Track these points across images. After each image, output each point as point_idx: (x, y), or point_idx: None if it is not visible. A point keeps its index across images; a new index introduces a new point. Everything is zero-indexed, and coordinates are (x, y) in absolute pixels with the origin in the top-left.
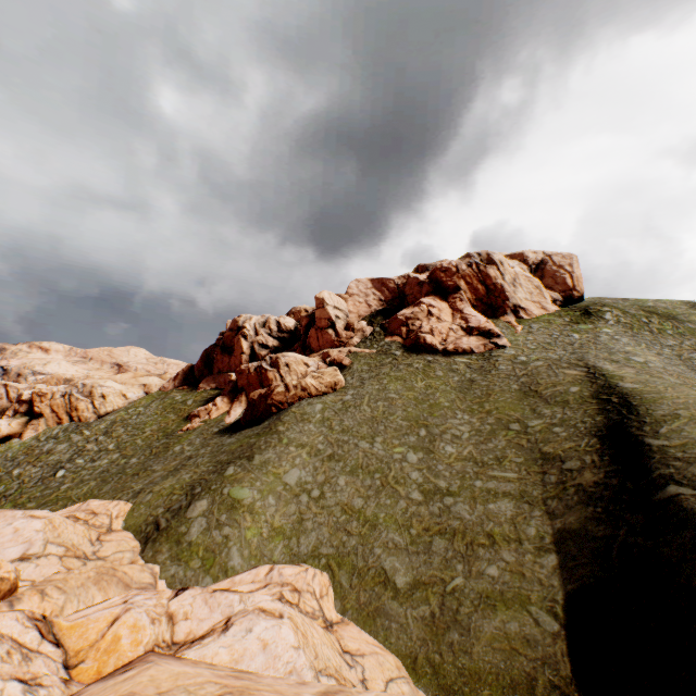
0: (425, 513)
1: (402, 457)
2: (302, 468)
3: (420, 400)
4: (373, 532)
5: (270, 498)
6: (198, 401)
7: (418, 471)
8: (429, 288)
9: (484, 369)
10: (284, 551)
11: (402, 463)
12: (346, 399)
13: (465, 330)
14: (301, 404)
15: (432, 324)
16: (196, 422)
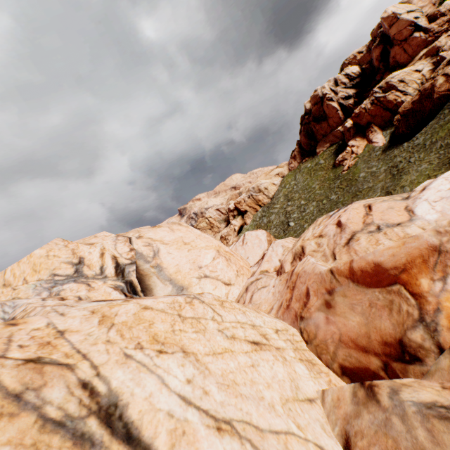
0: None
1: None
2: None
3: None
4: None
5: None
6: (327, 158)
7: None
8: None
9: None
10: None
11: None
12: None
13: None
14: None
15: None
16: (348, 162)
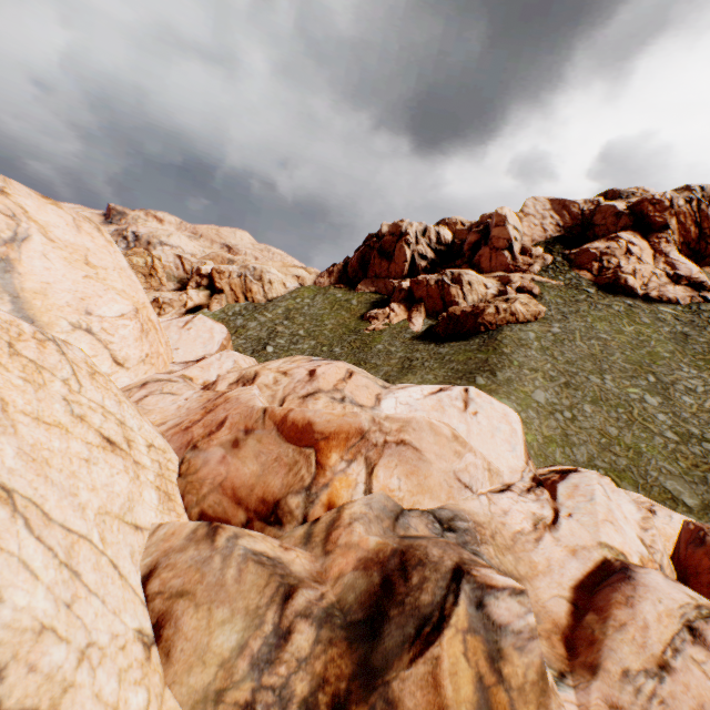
0: (687, 453)
1: (640, 398)
2: (544, 390)
3: (635, 346)
4: (640, 458)
5: (530, 412)
6: (363, 303)
7: (662, 414)
8: (628, 222)
9: (696, 324)
10: (563, 458)
11: (642, 404)
12: (555, 331)
13: (671, 277)
14: (512, 328)
15: (632, 265)
16: (378, 324)
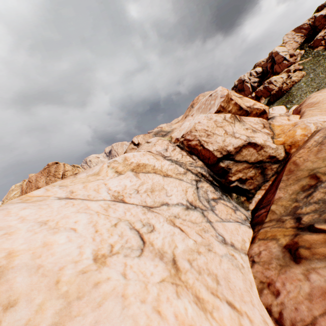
0: None
1: None
2: None
3: None
4: None
5: None
6: None
7: None
8: None
9: None
10: None
11: None
12: (311, 77)
13: None
14: (294, 86)
15: None
16: None
